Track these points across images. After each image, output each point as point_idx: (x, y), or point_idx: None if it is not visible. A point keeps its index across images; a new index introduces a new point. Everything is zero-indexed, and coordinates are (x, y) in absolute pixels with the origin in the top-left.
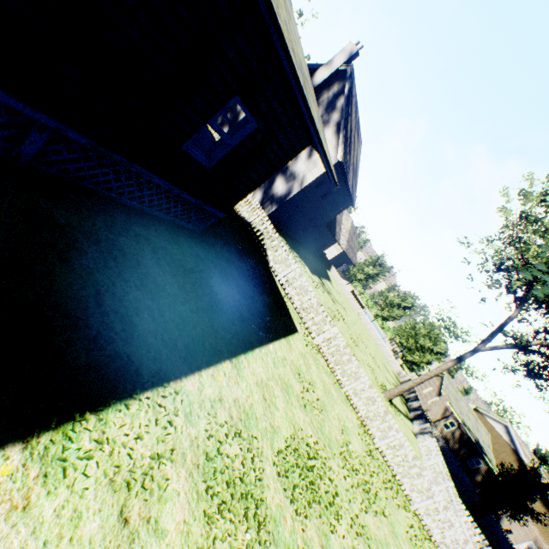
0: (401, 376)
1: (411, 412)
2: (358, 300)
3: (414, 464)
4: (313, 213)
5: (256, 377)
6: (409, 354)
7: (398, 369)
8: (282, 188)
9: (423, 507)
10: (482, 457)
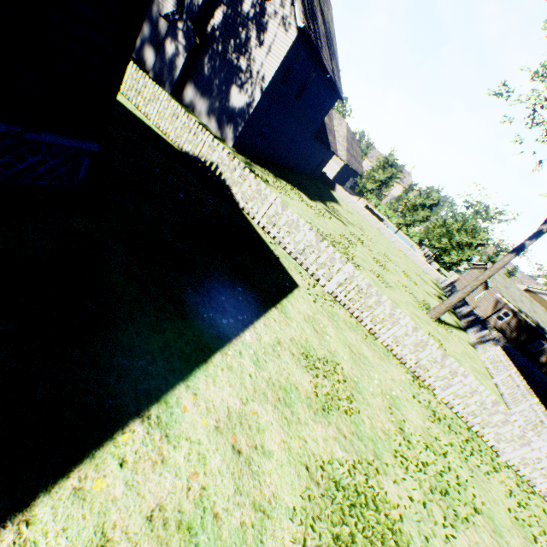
0: (441, 281)
1: (462, 320)
2: (374, 214)
3: (496, 411)
4: (292, 124)
5: (216, 413)
6: (445, 256)
7: (436, 275)
8: (239, 100)
9: (517, 457)
10: (546, 340)
